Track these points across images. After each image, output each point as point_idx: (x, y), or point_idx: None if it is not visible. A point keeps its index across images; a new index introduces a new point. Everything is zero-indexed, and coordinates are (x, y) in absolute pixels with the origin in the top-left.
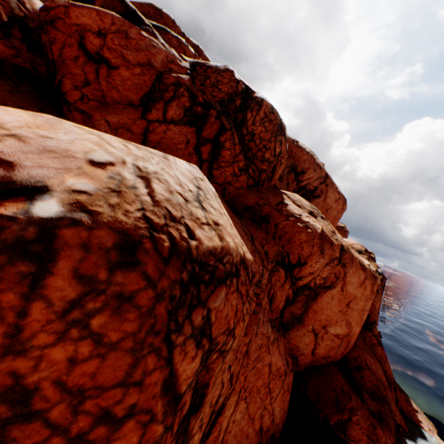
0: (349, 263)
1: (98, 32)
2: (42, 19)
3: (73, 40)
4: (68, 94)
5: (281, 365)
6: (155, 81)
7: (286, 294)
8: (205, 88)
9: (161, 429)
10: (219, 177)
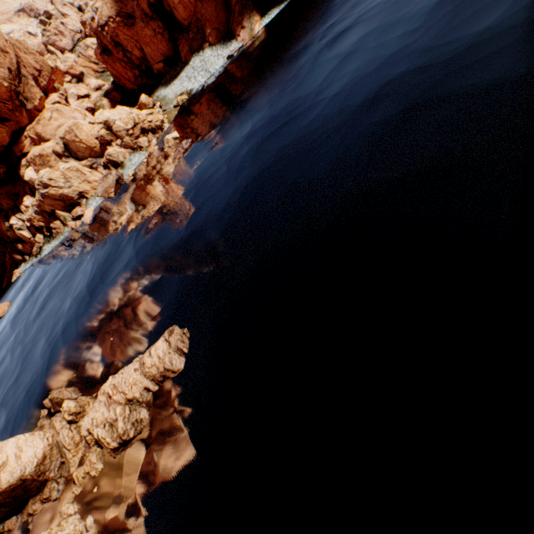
0: None
1: None
2: None
3: None
4: None
5: (151, 34)
6: None
7: (147, 4)
8: None
9: (112, 47)
10: None
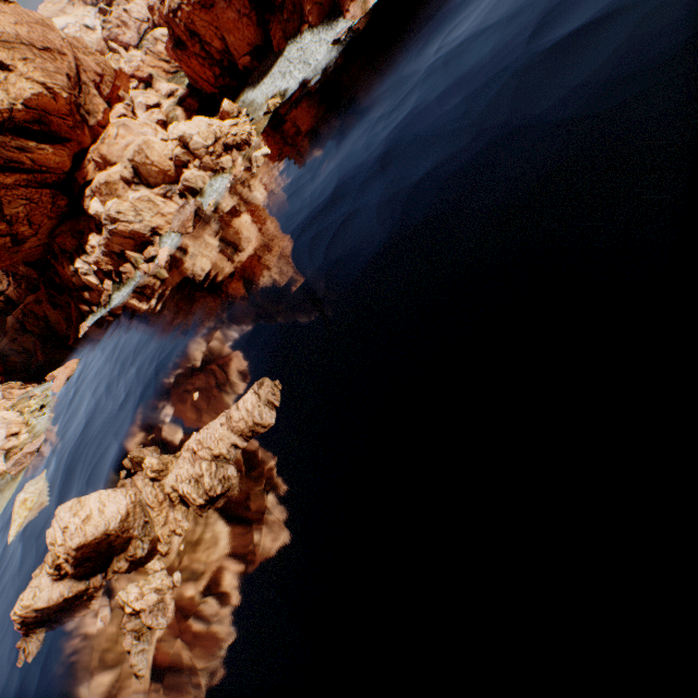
0: None
1: None
2: None
3: None
4: None
5: (235, 17)
6: None
7: None
8: None
9: (186, 38)
10: None
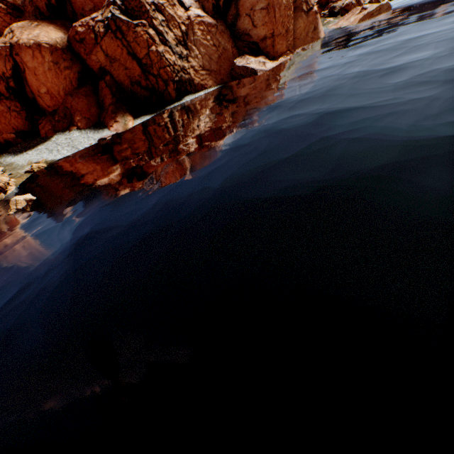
0: (20, 52)
1: None
2: None
3: None
4: None
5: (5, 109)
6: None
7: (5, 86)
8: None
9: None
10: None
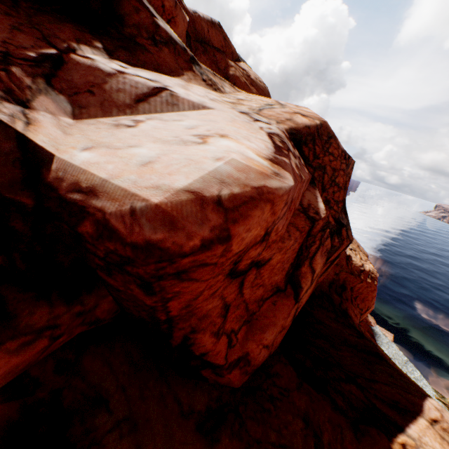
0: None
1: (262, 236)
2: (147, 274)
3: (219, 275)
4: (210, 355)
5: None
6: (303, 239)
7: None
8: (326, 193)
9: None
10: (320, 279)
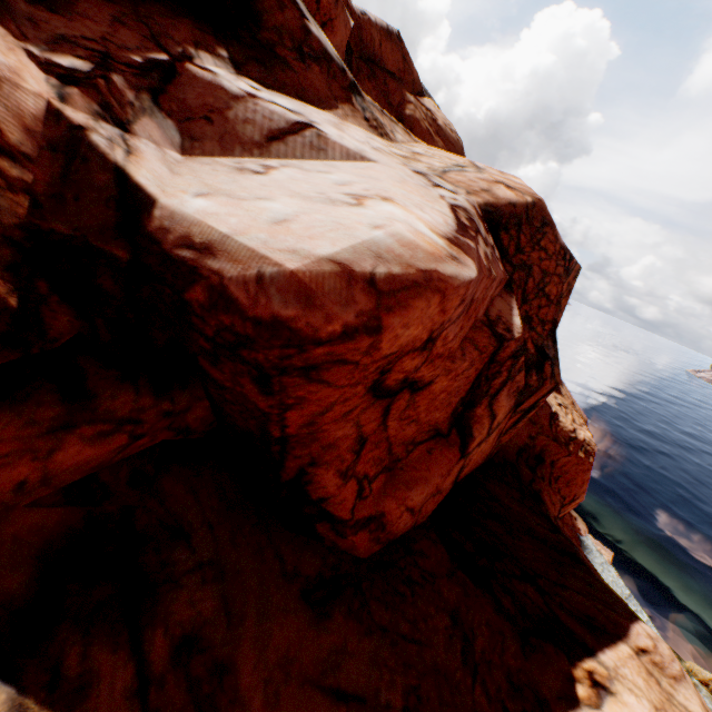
0: None
1: (423, 341)
2: (268, 362)
3: (359, 386)
4: (331, 502)
5: None
6: (483, 365)
7: None
8: (528, 305)
9: None
10: (505, 439)
